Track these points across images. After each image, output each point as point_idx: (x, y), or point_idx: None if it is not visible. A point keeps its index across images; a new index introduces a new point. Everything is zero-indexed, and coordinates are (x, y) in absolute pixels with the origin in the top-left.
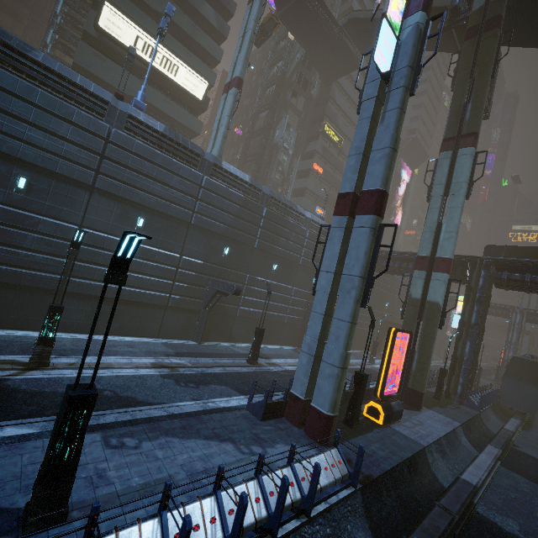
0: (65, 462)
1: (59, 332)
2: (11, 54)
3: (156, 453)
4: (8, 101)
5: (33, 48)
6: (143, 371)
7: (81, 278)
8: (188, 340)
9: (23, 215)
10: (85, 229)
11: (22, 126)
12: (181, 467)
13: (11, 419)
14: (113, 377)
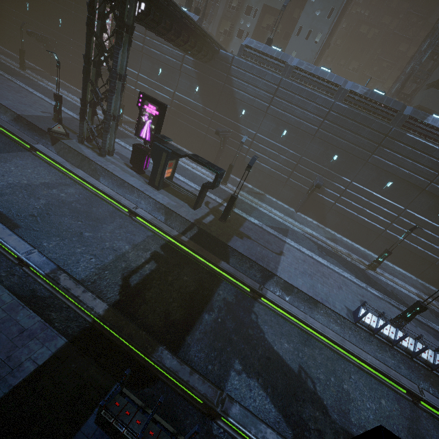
0: (408, 318)
1: (369, 251)
2: (415, 123)
3: (423, 334)
4: (403, 148)
5: (428, 115)
6: (411, 295)
7: (391, 232)
8: (437, 288)
9: (382, 199)
10: (407, 210)
11: (403, 159)
12: (433, 346)
13: (373, 288)
14: (399, 290)
